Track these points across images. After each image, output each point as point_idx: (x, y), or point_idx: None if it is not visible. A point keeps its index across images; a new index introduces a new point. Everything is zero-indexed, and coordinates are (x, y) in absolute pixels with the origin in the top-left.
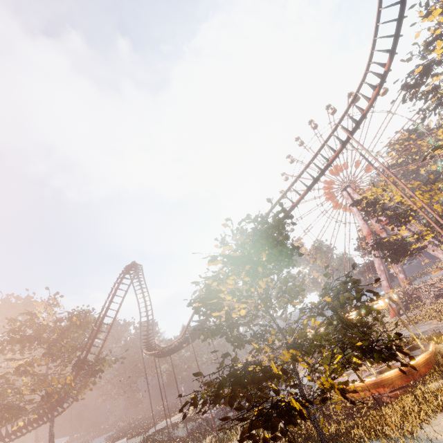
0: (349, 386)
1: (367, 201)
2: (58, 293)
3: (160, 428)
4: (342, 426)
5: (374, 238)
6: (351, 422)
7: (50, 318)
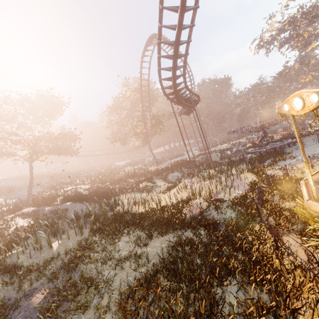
0: (309, 206)
1: None
2: (125, 77)
3: (213, 150)
4: (266, 235)
5: None
6: (294, 235)
7: (129, 94)
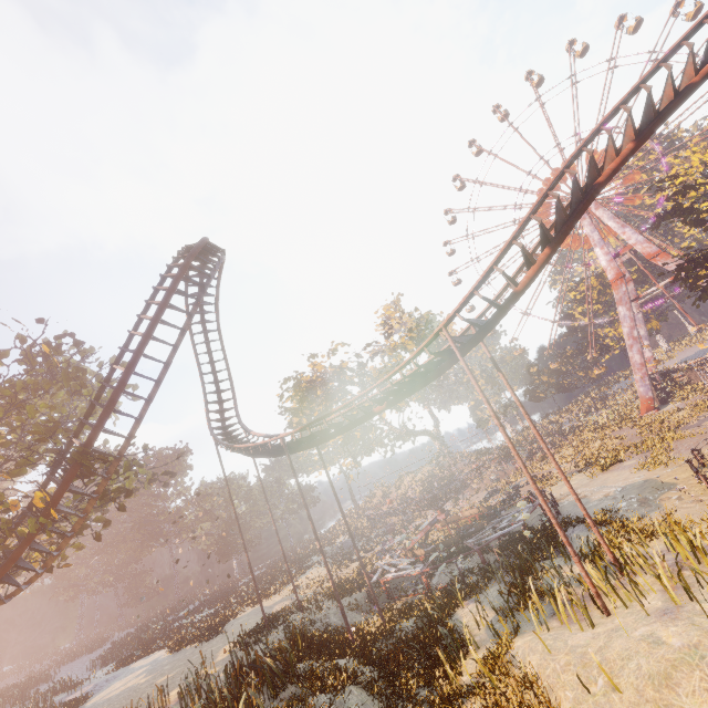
0: None
1: (682, 182)
2: None
3: (250, 620)
4: None
5: (626, 285)
6: None
7: None
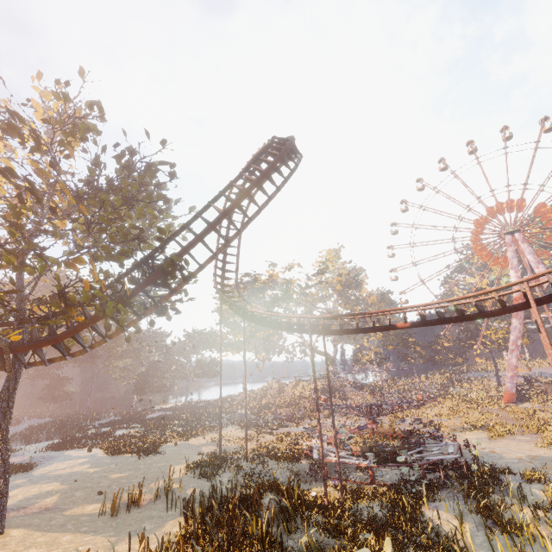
0: None
1: None
2: (99, 104)
3: (184, 452)
4: None
5: None
6: None
7: None
